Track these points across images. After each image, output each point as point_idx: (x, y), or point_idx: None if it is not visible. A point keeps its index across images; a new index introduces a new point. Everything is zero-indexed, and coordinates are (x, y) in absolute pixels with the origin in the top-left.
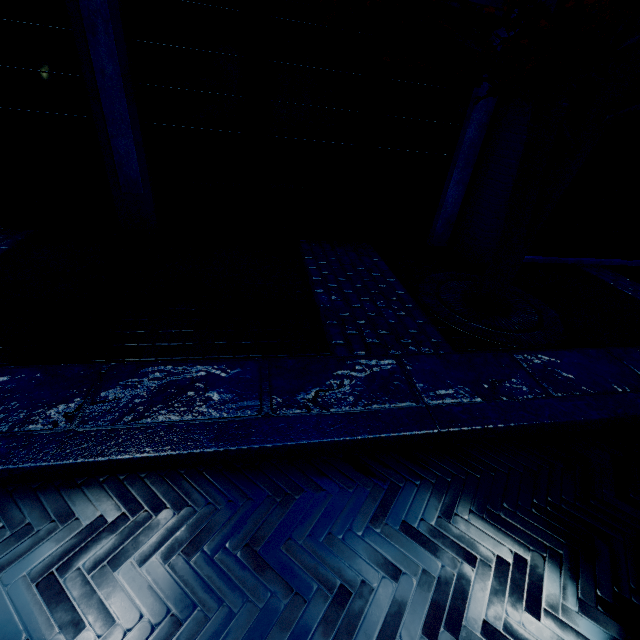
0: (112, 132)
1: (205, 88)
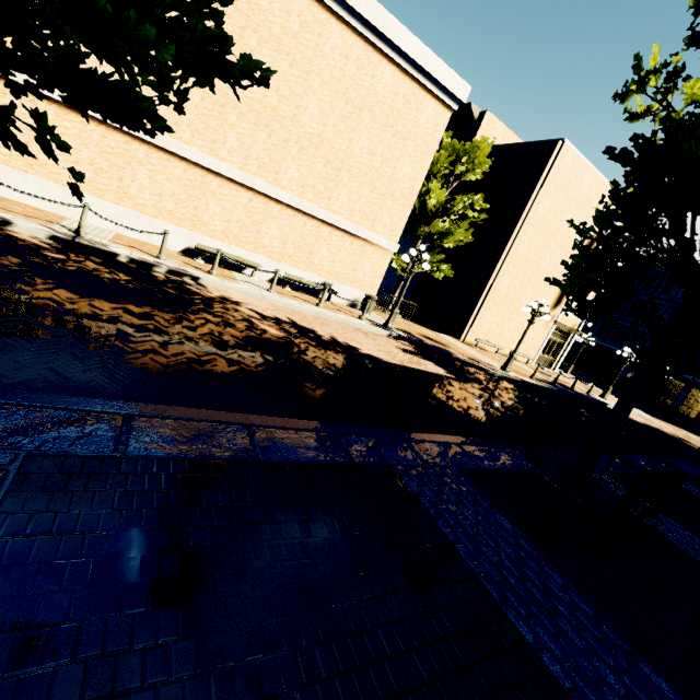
0: (677, 400)
1: (697, 401)
